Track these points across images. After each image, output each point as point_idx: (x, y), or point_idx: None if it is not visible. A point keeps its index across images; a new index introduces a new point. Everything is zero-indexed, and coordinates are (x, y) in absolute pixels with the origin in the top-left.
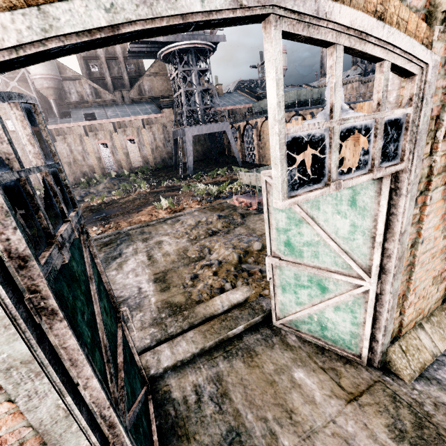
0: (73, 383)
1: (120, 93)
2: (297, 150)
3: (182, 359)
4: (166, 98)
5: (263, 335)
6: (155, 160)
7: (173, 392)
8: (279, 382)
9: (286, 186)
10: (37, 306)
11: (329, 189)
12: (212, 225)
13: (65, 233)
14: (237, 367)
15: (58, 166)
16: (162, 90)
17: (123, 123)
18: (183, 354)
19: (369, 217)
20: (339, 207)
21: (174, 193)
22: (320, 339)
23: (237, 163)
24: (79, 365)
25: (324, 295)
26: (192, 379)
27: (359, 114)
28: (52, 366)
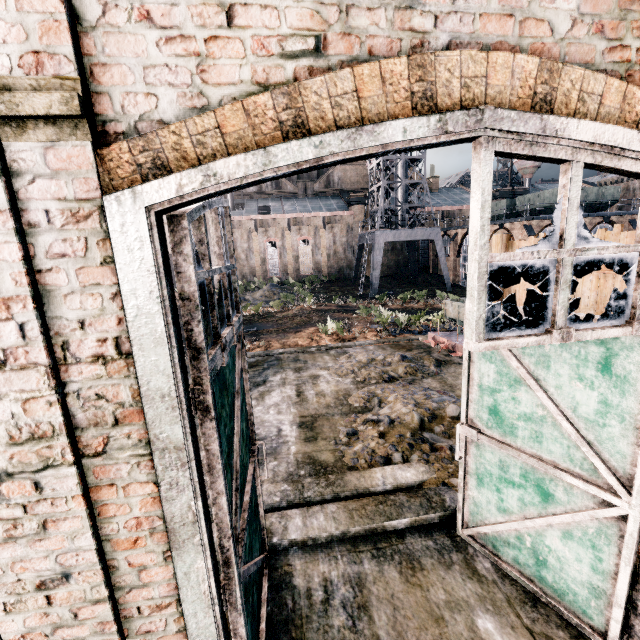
0: (205, 492)
1: (304, 184)
2: (505, 282)
3: (316, 537)
4: (358, 192)
5: (437, 543)
6: (329, 269)
7: (295, 577)
8: (450, 622)
9: (482, 324)
10: (197, 399)
11: (551, 338)
12: (391, 367)
13: (227, 337)
14: (388, 576)
15: (233, 268)
16: (355, 183)
17: (300, 220)
18: (318, 530)
19: (633, 395)
20: (582, 370)
21: (346, 315)
22: (532, 581)
23: (444, 286)
24: (214, 474)
25: (546, 506)
26: (323, 569)
27: (610, 244)
28: (195, 462)
